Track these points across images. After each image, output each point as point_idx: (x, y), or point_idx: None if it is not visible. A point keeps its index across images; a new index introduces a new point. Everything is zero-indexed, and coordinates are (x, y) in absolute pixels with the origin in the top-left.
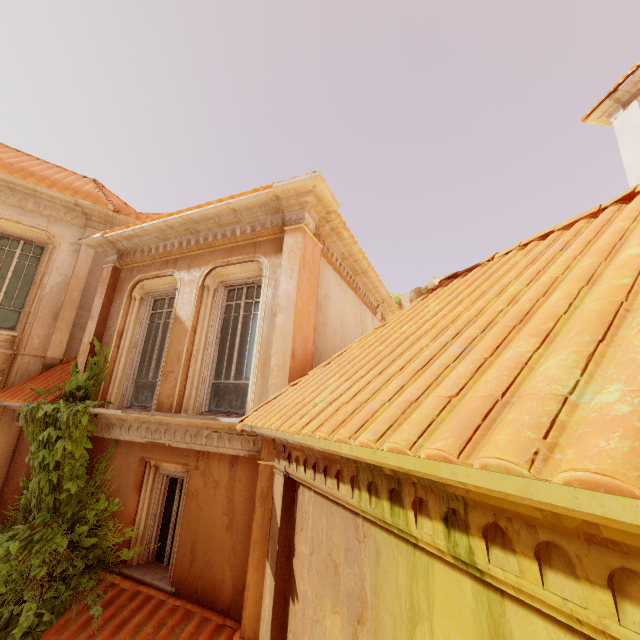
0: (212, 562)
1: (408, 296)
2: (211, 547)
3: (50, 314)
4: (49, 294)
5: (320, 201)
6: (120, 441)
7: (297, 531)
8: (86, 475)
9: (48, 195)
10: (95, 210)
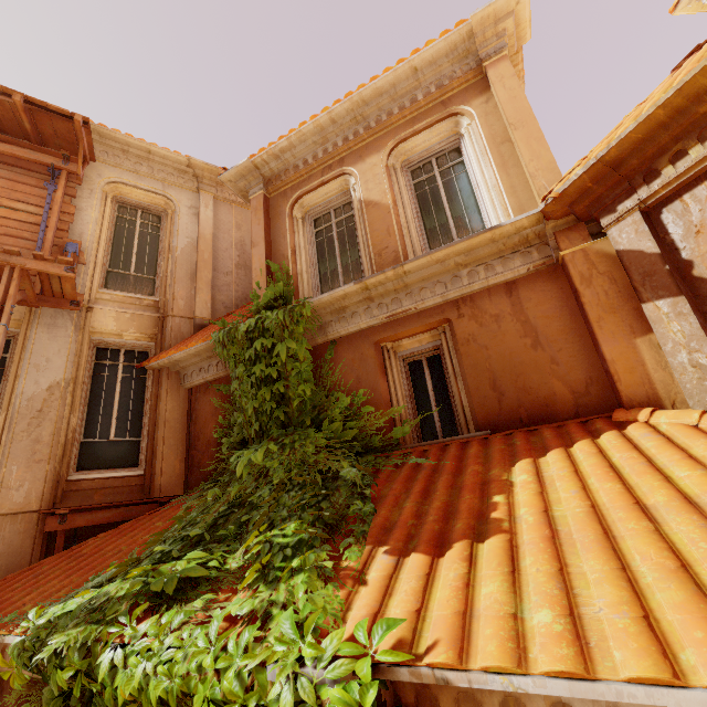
0: (529, 385)
1: None
2: (520, 373)
3: (187, 276)
4: (181, 256)
5: (515, 30)
6: (338, 341)
7: (685, 244)
8: (313, 380)
9: (161, 156)
10: (207, 170)
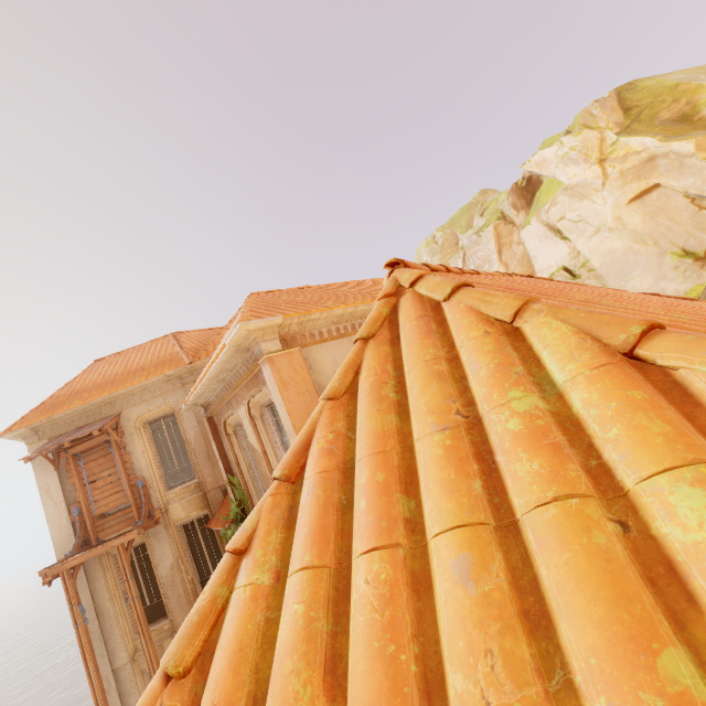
0: None
1: (507, 203)
2: None
3: (205, 457)
4: (196, 445)
5: (265, 328)
6: None
7: None
8: None
9: (150, 383)
10: (180, 372)
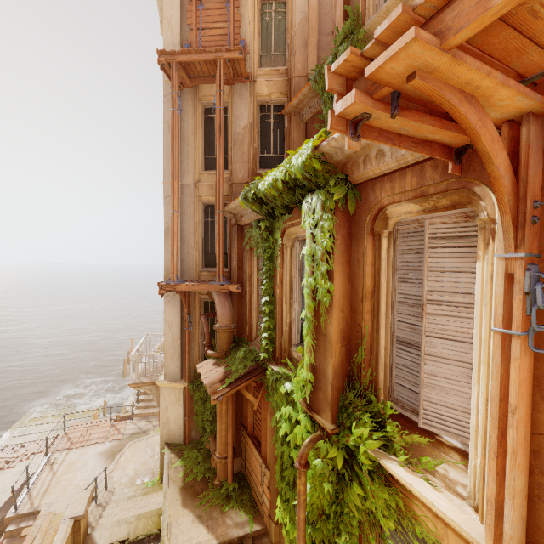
0: None
1: None
2: None
3: (302, 45)
4: (298, 30)
5: None
6: None
7: None
8: None
9: None
10: None
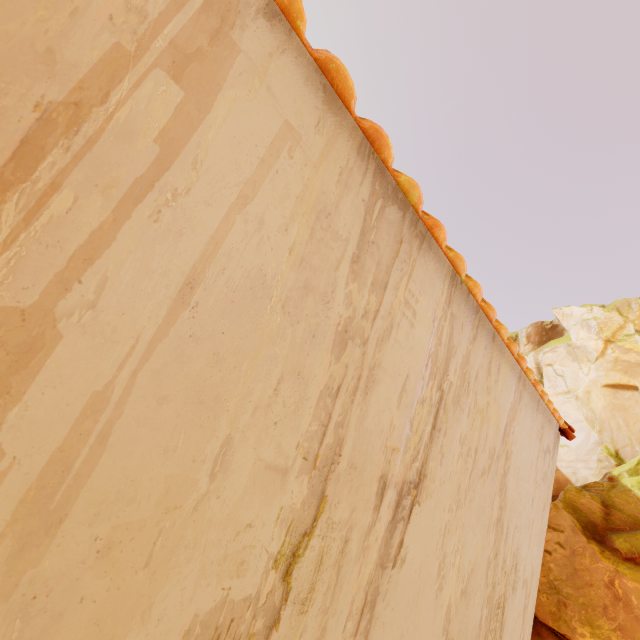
0: None
1: (525, 330)
2: None
3: None
4: None
5: None
6: None
7: None
8: None
9: None
10: None
